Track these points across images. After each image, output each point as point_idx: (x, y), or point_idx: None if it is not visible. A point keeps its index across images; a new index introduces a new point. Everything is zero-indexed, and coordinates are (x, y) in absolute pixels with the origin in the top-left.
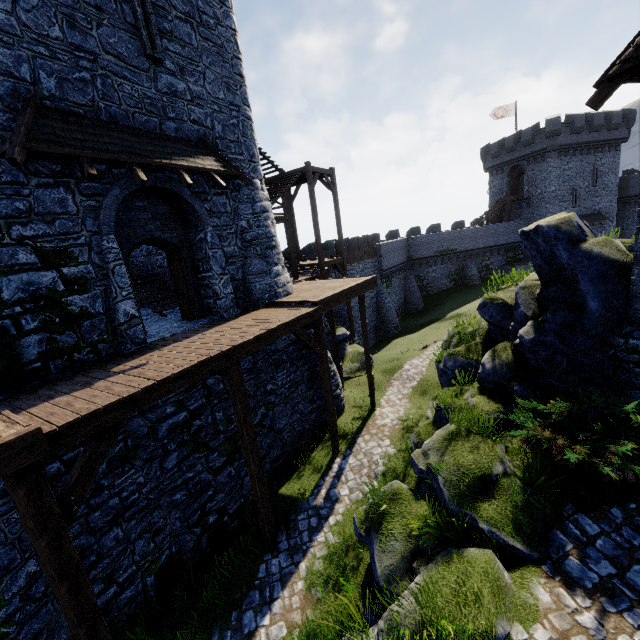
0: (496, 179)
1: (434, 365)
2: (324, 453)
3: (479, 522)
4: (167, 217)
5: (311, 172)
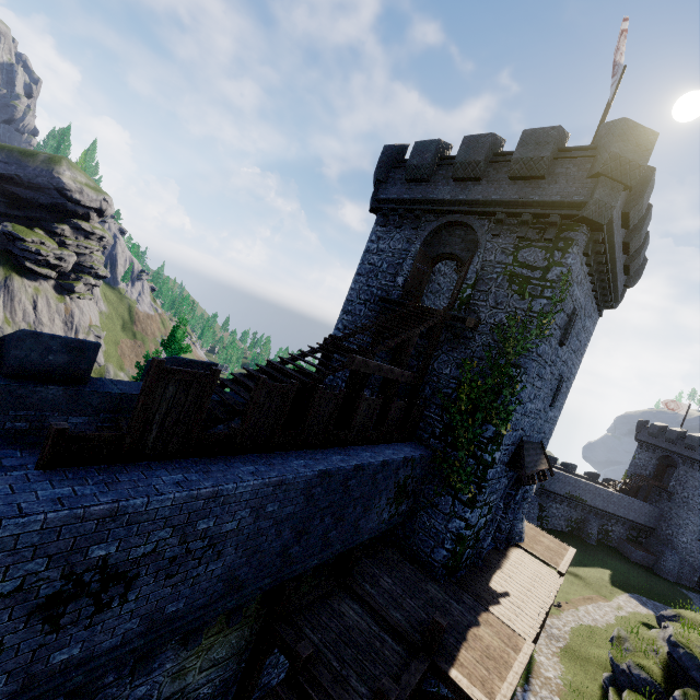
0: (644, 454)
1: (576, 635)
2: None
3: None
4: None
5: None
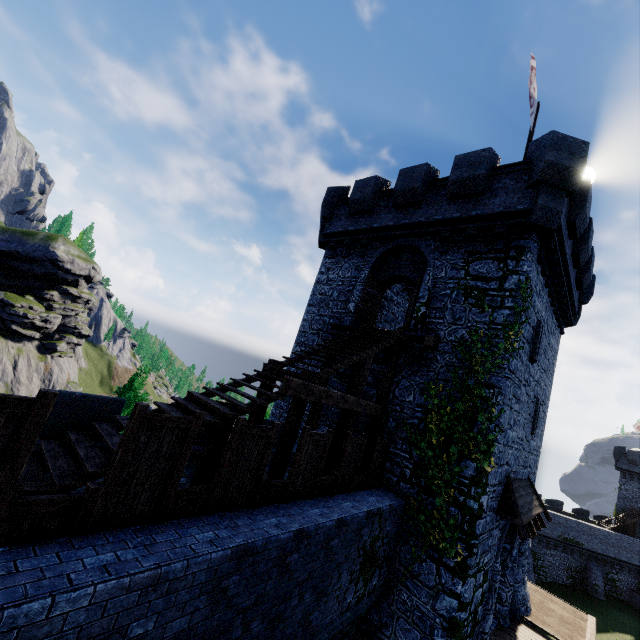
0: (629, 484)
1: None
2: None
3: None
4: None
5: None
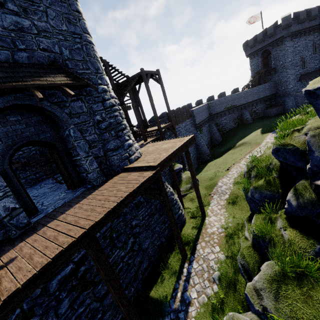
0: (254, 60)
1: (237, 182)
2: (176, 259)
3: None
4: (39, 123)
5: (145, 74)
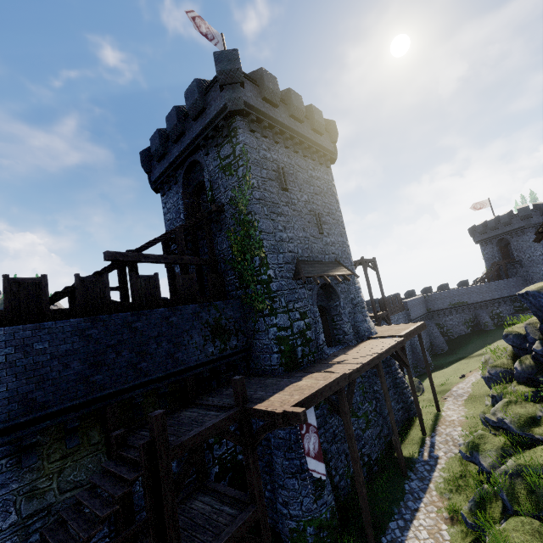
0: (487, 248)
1: (476, 385)
2: (416, 435)
3: (535, 435)
4: (321, 295)
5: (364, 262)
